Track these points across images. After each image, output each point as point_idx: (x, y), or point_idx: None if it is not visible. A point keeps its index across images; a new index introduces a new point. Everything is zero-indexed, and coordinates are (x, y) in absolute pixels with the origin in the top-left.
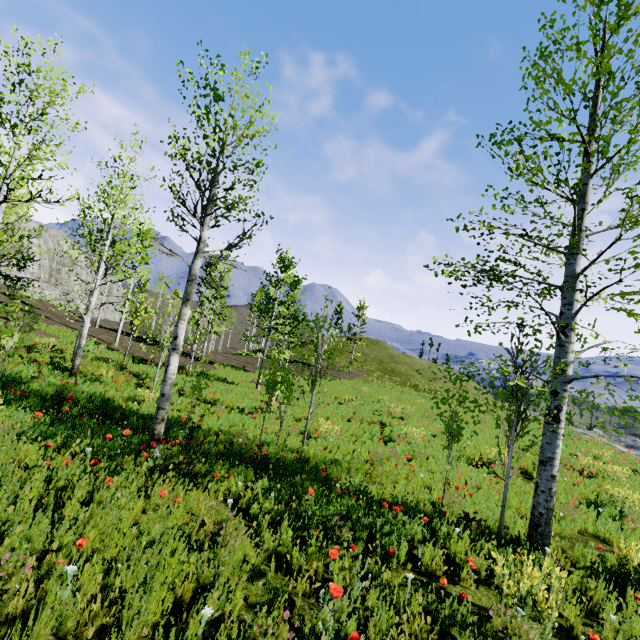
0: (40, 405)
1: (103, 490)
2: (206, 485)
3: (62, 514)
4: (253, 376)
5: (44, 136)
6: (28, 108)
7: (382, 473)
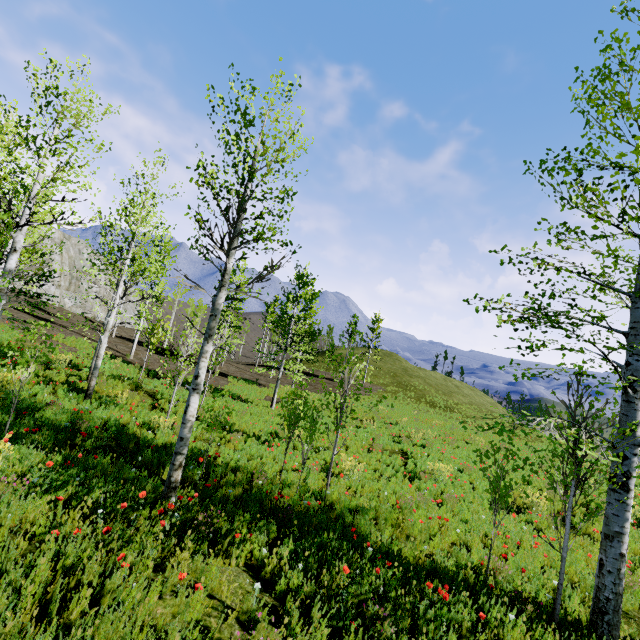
0: (53, 438)
1: (116, 576)
2: (226, 547)
3: (69, 609)
4: (267, 392)
5: (68, 159)
6: (54, 130)
7: (412, 524)
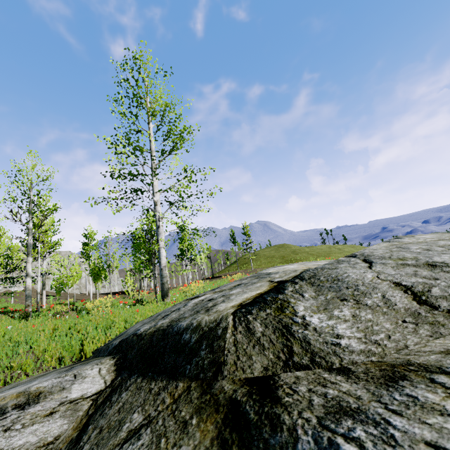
0: None
1: None
2: None
3: None
4: None
5: None
6: None
7: None
